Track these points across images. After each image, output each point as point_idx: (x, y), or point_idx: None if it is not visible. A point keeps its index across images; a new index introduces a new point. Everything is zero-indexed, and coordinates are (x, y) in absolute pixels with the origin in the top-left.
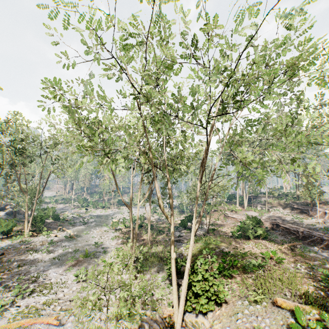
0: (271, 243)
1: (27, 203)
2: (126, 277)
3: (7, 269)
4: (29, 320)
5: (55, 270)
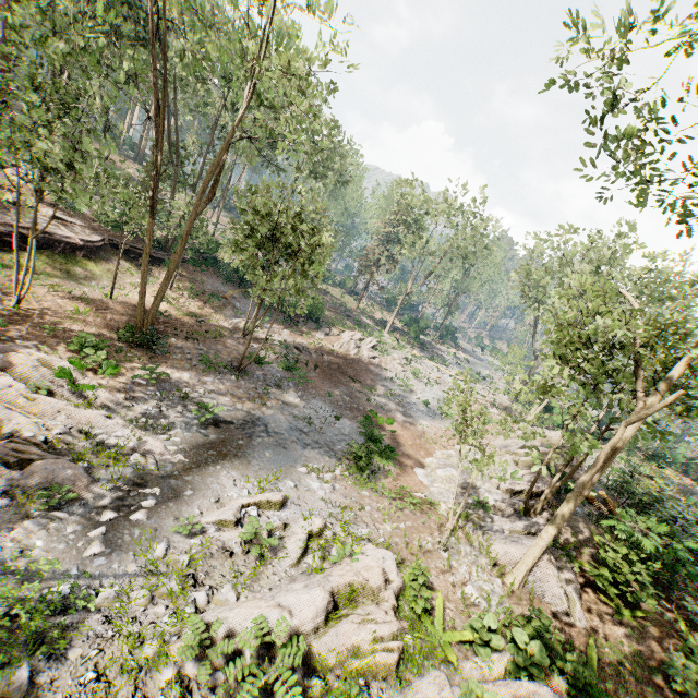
0: (694, 485)
1: (446, 312)
2: (505, 397)
3: (431, 350)
4: (451, 372)
5: (457, 368)
